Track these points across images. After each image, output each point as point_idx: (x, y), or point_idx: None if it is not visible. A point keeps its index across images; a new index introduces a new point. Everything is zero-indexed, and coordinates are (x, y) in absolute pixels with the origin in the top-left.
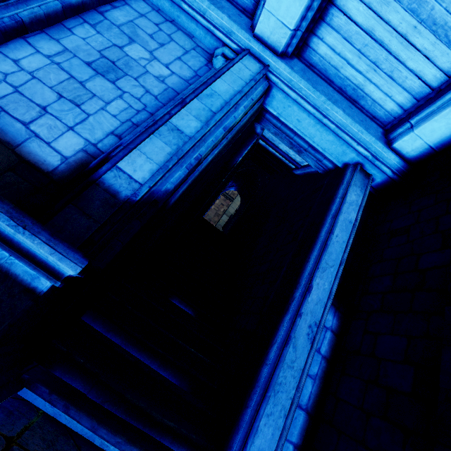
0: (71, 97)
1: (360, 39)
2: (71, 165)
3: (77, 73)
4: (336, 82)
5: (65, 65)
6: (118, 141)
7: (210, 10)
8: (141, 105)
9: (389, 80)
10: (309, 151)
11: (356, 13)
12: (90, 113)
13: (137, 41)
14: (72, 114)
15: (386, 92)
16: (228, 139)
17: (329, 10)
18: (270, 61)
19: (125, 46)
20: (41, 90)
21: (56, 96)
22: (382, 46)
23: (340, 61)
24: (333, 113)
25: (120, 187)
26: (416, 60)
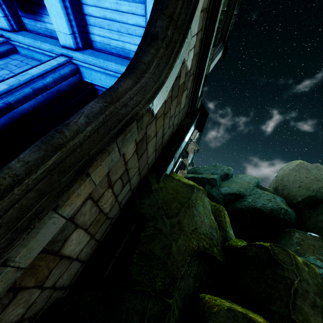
0: None
1: (105, 23)
2: None
3: None
4: (114, 52)
5: None
6: None
7: (41, 45)
8: None
9: (130, 36)
10: None
11: (95, 13)
12: None
13: (6, 69)
14: None
15: (134, 43)
16: (47, 97)
17: (86, 18)
18: (72, 55)
19: None
20: None
21: None
22: (114, 21)
23: (107, 40)
24: (110, 66)
25: None
26: (131, 18)
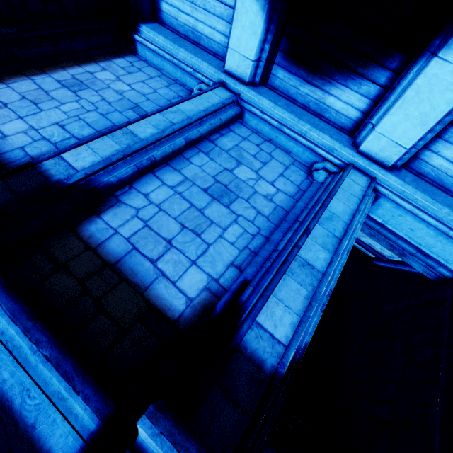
0: (192, 226)
1: None
2: (196, 309)
3: (196, 201)
4: None
5: (186, 194)
6: (238, 273)
7: (311, 132)
8: (255, 228)
9: None
10: (417, 256)
11: None
12: (210, 242)
13: (243, 162)
14: (193, 245)
15: None
16: None
17: (448, 129)
18: (377, 174)
19: (234, 169)
20: (166, 222)
21: (179, 227)
22: None
23: None
24: None
25: (264, 352)
26: None
